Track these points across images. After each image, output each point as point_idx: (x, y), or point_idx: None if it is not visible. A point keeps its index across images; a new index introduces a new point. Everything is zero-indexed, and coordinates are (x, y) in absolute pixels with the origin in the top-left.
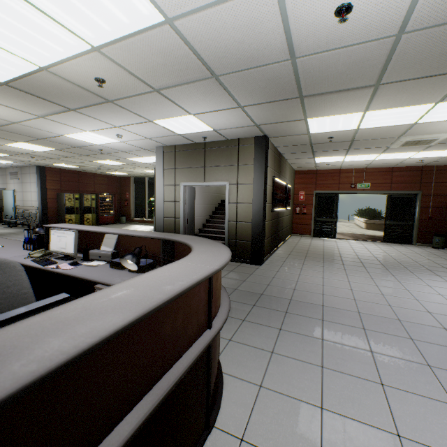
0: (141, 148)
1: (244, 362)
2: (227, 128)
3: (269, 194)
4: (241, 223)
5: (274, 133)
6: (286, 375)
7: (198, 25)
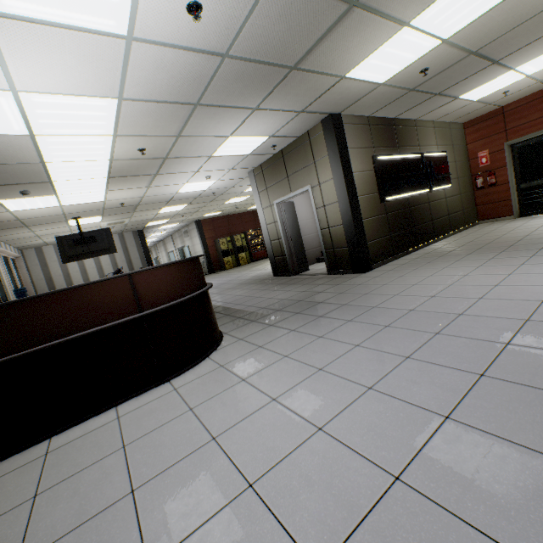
0: (239, 179)
1: (231, 352)
2: (280, 129)
3: (366, 182)
4: (333, 228)
5: (337, 107)
6: (248, 361)
7: (135, 89)
